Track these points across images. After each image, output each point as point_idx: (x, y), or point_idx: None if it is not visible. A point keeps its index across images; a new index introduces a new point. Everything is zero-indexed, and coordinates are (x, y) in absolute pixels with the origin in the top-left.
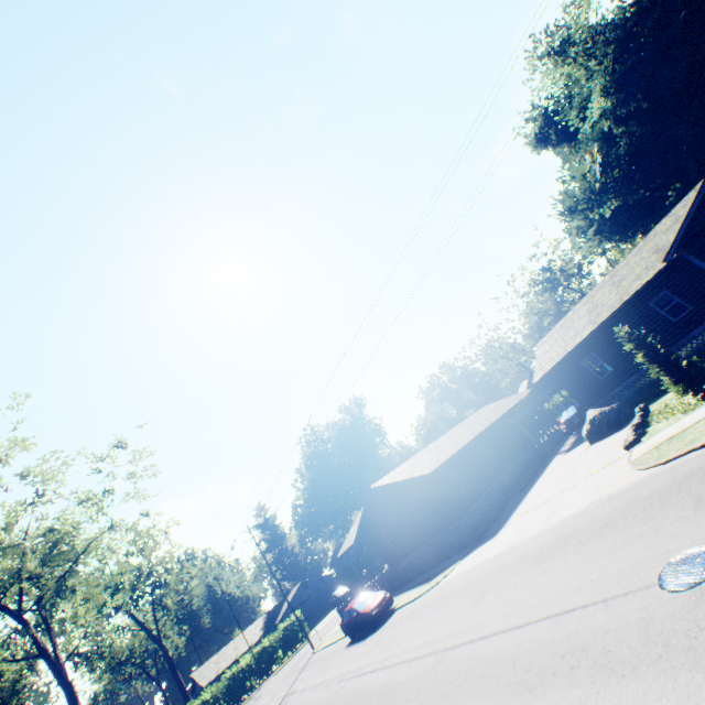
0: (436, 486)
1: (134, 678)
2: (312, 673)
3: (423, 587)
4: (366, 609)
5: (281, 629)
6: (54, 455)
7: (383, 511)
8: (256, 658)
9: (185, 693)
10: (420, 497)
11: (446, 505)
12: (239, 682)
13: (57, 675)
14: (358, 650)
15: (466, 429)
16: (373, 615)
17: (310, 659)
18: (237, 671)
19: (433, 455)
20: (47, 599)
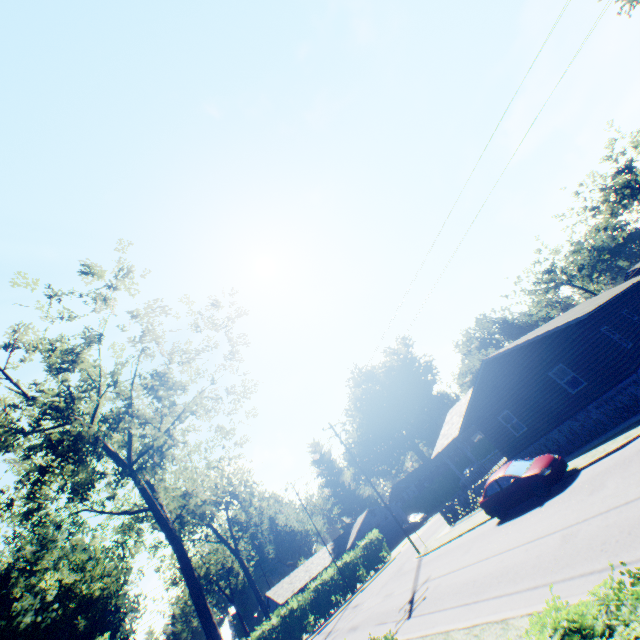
0: (590, 337)
1: (212, 594)
2: (450, 560)
3: (629, 433)
4: (530, 472)
5: (360, 546)
6: (157, 301)
7: (501, 389)
8: (338, 573)
9: (264, 607)
10: (563, 356)
11: (612, 355)
12: (324, 595)
13: (167, 532)
14: (544, 511)
15: (586, 304)
16: (547, 476)
17: (421, 560)
18: (320, 584)
19: (562, 319)
20: (156, 445)
